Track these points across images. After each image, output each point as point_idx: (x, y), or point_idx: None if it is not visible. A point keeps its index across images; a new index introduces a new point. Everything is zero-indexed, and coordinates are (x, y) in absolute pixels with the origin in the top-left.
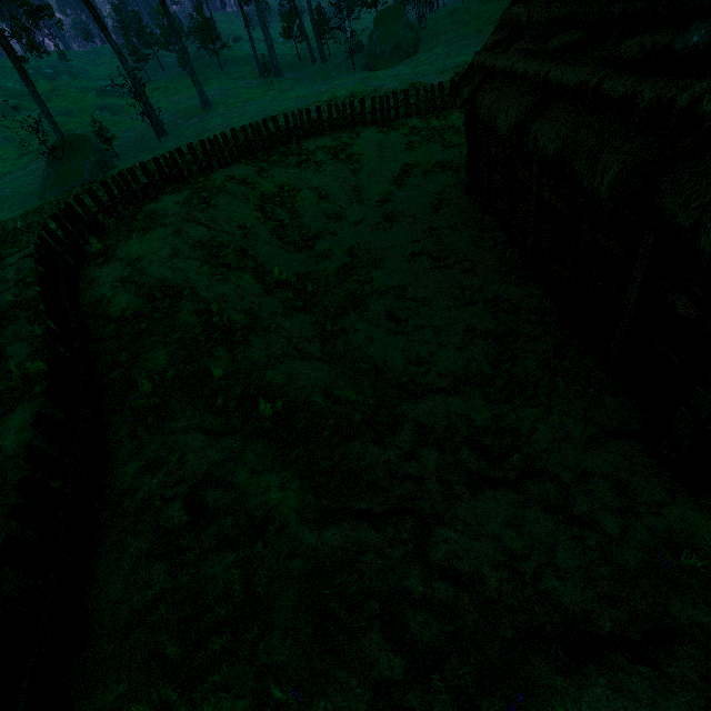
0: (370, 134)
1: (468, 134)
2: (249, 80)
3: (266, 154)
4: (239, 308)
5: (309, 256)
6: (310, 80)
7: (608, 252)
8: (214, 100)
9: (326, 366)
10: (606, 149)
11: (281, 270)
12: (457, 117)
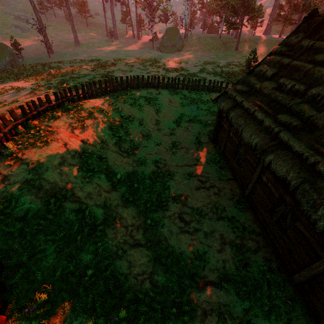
0: (165, 94)
1: (217, 119)
2: (101, 36)
3: (114, 94)
4: (99, 203)
5: (133, 160)
6: (131, 46)
7: (303, 234)
8: (82, 41)
9: (148, 251)
10: (323, 205)
11: (120, 170)
12: (204, 95)
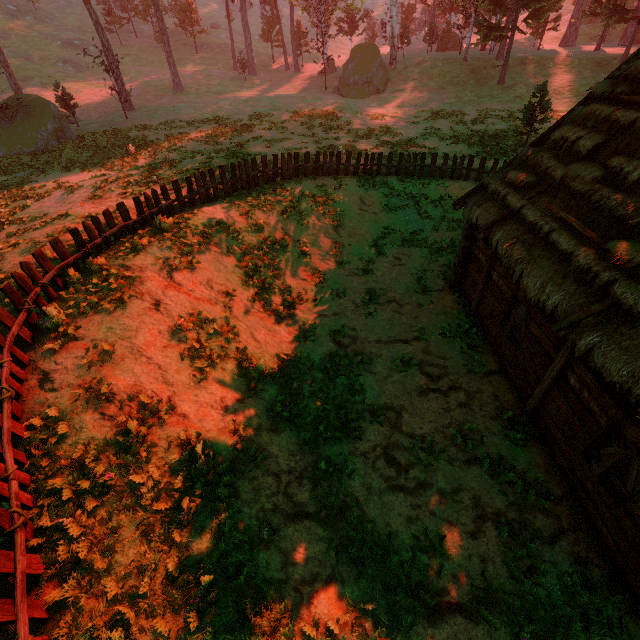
0: (352, 187)
1: (465, 241)
2: (223, 70)
3: (250, 193)
4: (222, 426)
5: (290, 329)
6: (282, 86)
7: None
8: (187, 83)
9: (321, 530)
10: None
11: (263, 351)
12: (433, 187)
